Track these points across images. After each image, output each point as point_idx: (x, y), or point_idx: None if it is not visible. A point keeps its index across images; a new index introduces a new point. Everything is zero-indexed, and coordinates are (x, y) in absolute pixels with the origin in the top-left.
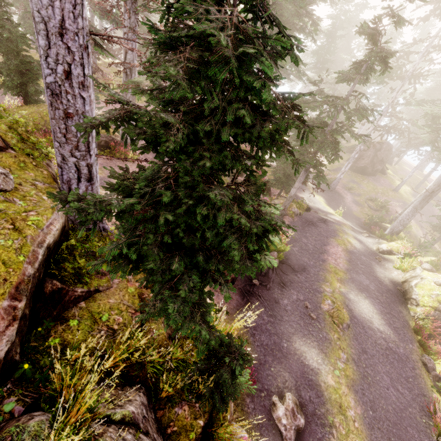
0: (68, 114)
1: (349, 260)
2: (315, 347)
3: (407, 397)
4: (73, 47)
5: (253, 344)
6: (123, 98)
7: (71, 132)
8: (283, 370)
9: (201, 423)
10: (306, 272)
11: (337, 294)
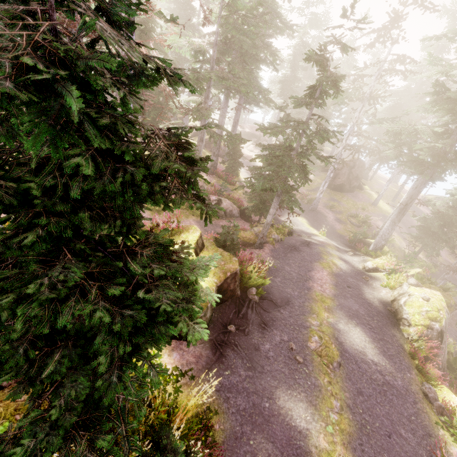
0: None
1: (335, 284)
2: (303, 400)
3: (412, 443)
4: None
5: (227, 412)
6: None
7: None
8: (265, 440)
9: None
10: (291, 305)
11: (325, 327)
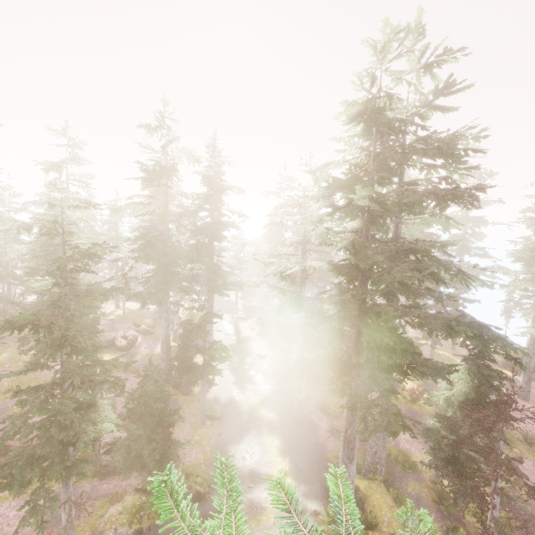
0: None
1: None
2: None
3: None
4: None
5: None
6: None
7: None
8: None
9: None
10: None
11: None
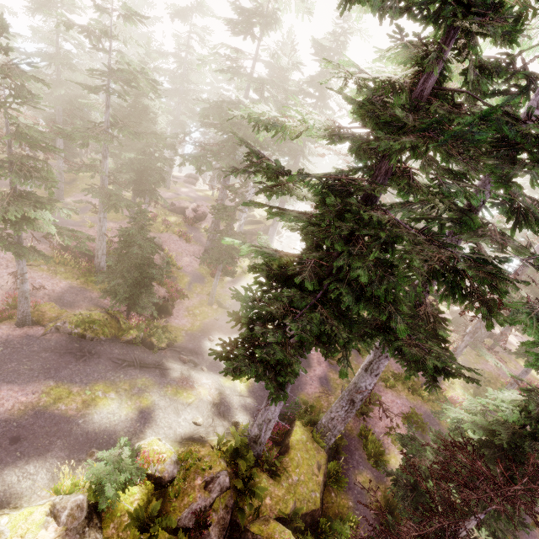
0: None
1: None
2: None
3: None
4: None
5: None
6: None
7: None
8: None
9: None
10: None
11: None
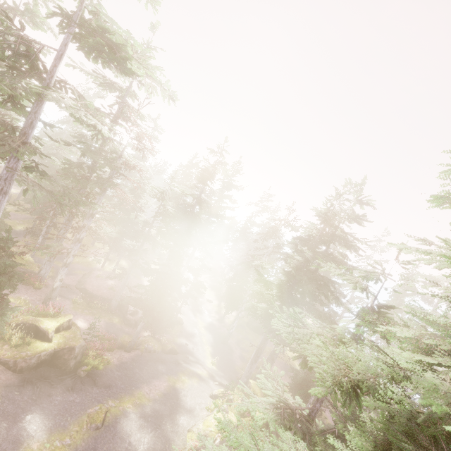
0: None
1: (165, 394)
2: (47, 426)
3: None
4: None
5: None
6: None
7: None
8: (5, 428)
9: None
10: (107, 389)
11: (116, 408)
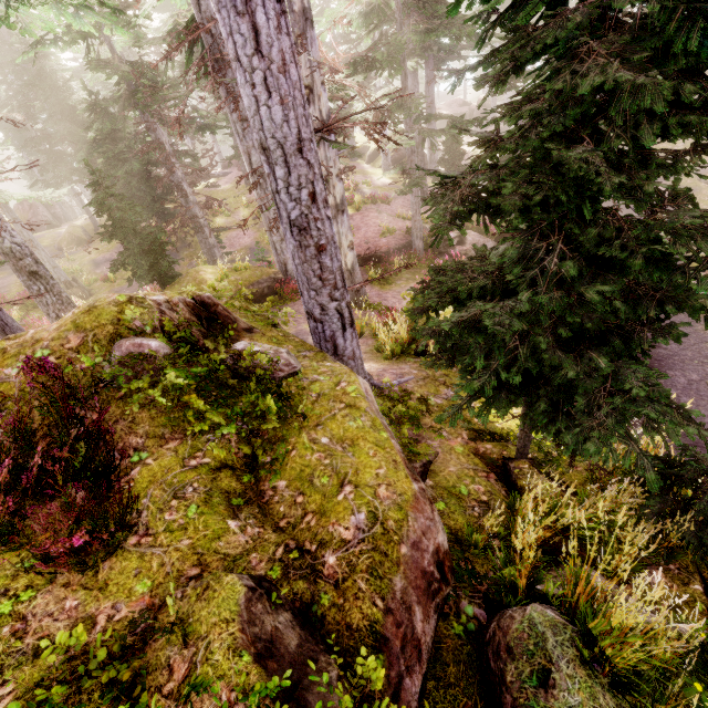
0: (320, 248)
1: None
2: None
3: None
4: (311, 159)
5: None
6: (456, 172)
7: (326, 270)
8: None
9: (699, 588)
10: None
11: None
